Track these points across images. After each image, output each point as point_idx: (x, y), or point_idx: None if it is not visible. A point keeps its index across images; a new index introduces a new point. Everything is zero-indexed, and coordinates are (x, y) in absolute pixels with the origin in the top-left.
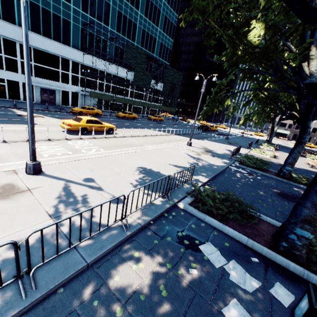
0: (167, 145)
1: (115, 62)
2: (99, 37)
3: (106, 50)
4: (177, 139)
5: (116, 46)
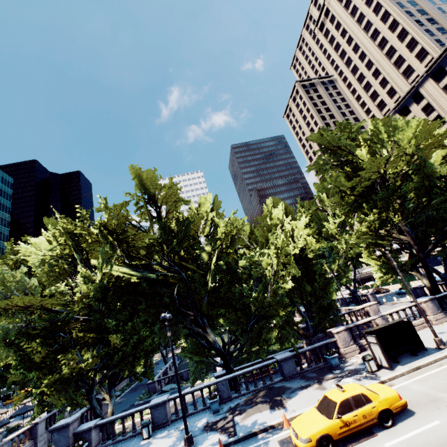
0: None
1: None
2: None
3: None
4: None
5: None
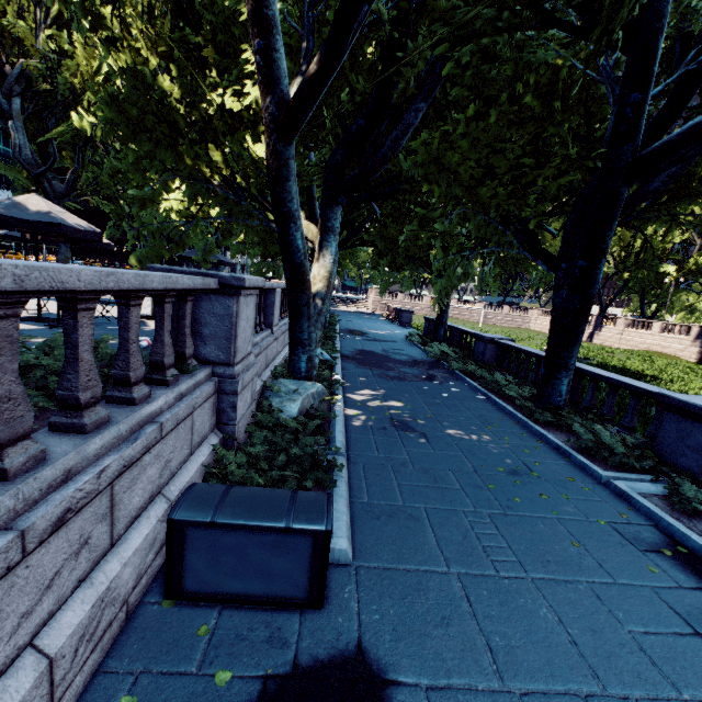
0: None
1: None
2: None
3: None
4: None
5: None
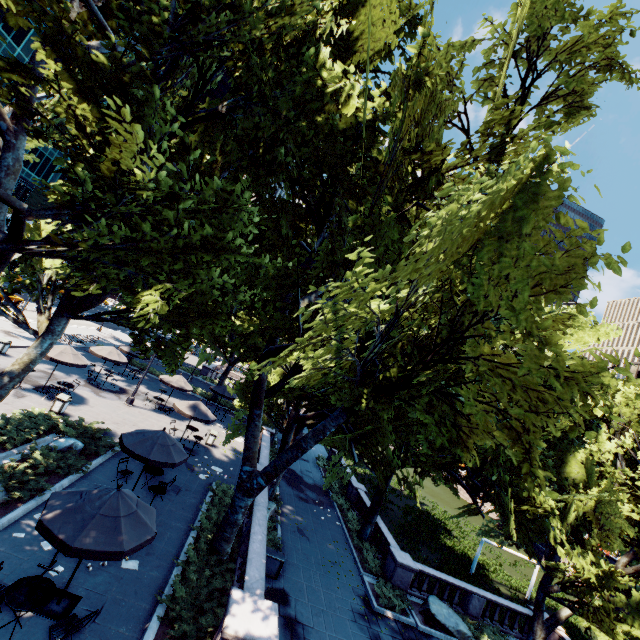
0: (79, 327)
1: None
2: None
3: None
4: (87, 324)
5: None
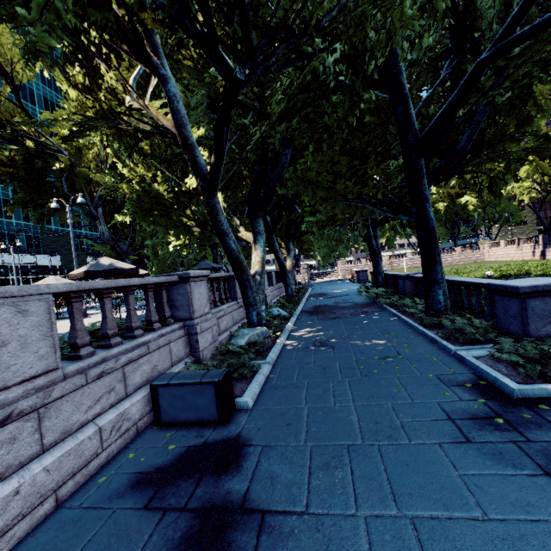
0: None
1: (31, 252)
2: (2, 233)
3: (15, 243)
4: None
5: (27, 236)
